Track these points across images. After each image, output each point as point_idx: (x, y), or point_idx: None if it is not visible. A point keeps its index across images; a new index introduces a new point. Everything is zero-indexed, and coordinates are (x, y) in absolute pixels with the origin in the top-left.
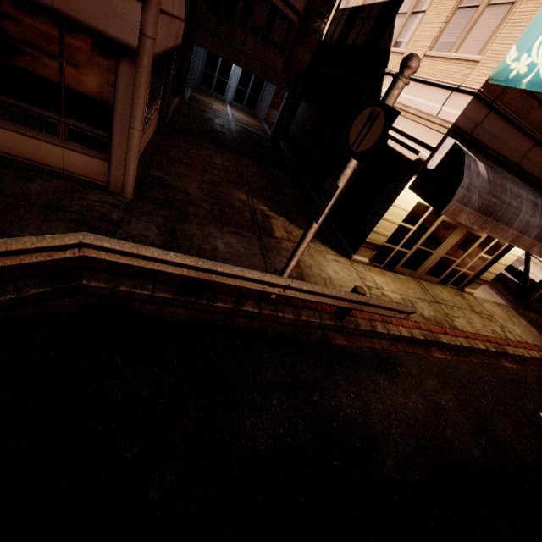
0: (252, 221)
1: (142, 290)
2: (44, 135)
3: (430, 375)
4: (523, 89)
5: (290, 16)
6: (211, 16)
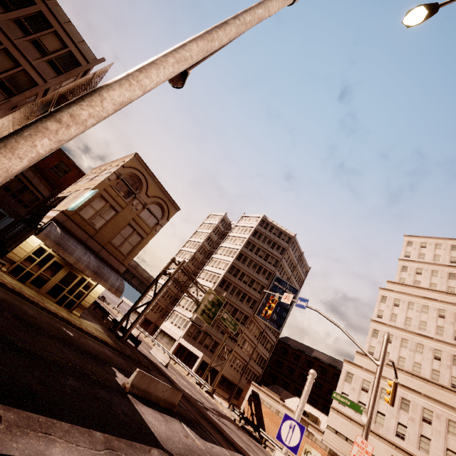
0: None
1: None
2: None
3: (1, 290)
4: (81, 217)
5: (37, 195)
6: None
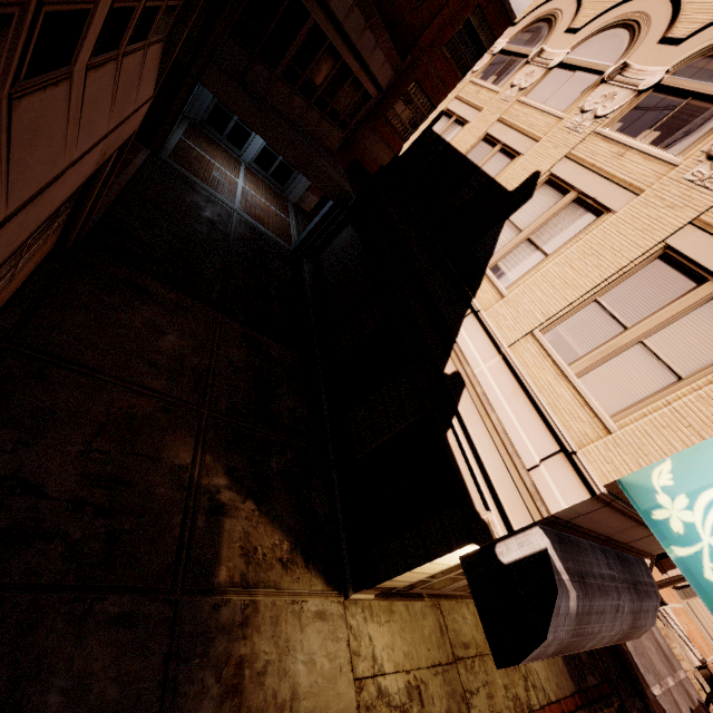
0: (179, 544)
1: None
2: None
3: None
4: None
5: (366, 86)
6: (238, 50)
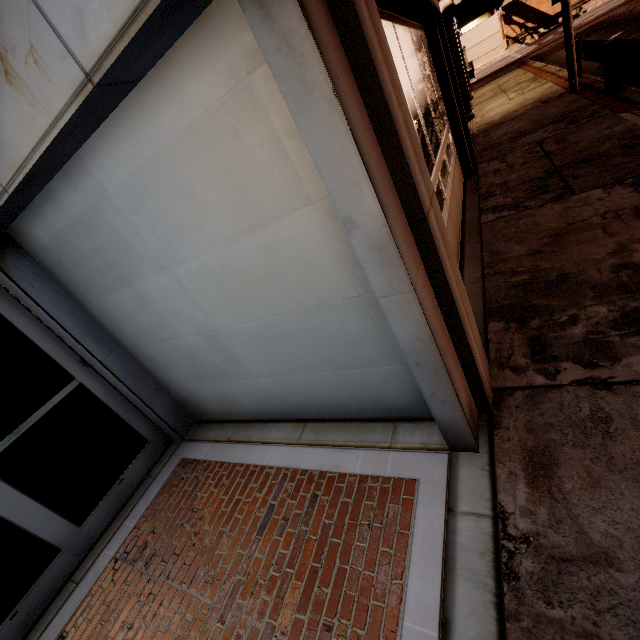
0: None
1: (639, 90)
2: (452, 160)
3: None
4: None
5: None
6: None
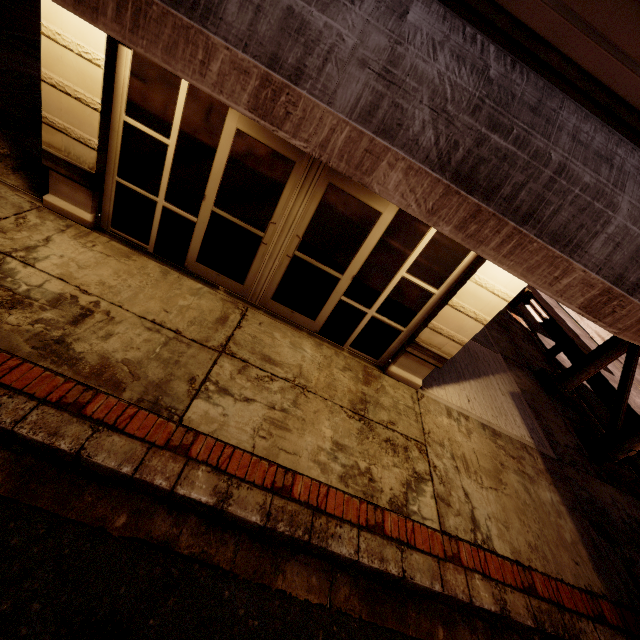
0: None
1: None
2: None
3: None
4: None
5: None
6: None
